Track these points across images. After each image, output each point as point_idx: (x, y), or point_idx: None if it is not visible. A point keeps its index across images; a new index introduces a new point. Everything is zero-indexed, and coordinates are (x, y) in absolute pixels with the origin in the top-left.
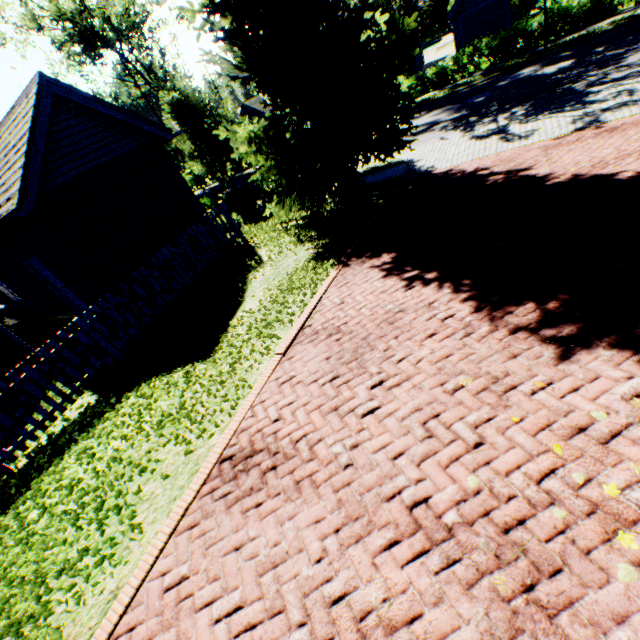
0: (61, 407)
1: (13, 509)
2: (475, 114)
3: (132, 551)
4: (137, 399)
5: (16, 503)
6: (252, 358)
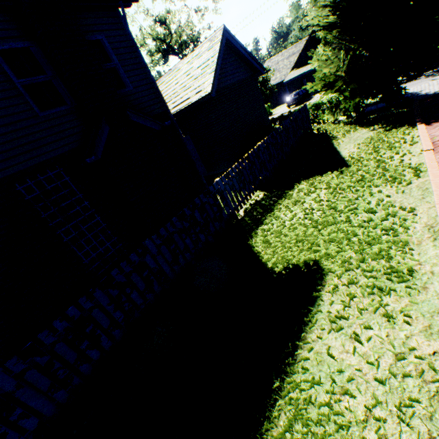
0: (252, 191)
1: (263, 225)
2: None
3: (415, 216)
4: (310, 184)
5: (265, 222)
6: (396, 159)
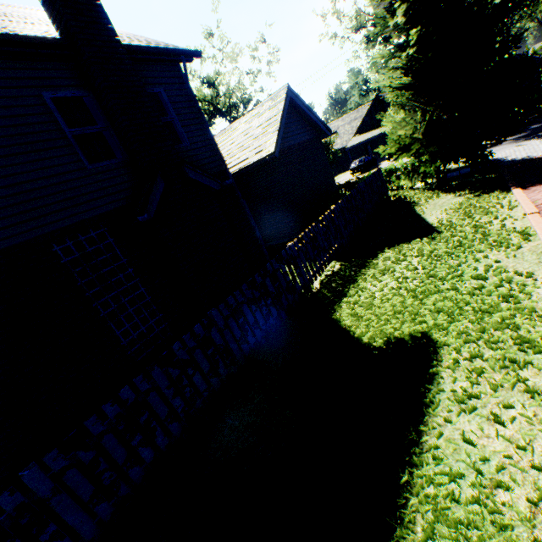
0: (327, 260)
1: (347, 297)
2: (541, 131)
3: (535, 281)
4: (397, 252)
5: (349, 293)
6: (496, 223)
